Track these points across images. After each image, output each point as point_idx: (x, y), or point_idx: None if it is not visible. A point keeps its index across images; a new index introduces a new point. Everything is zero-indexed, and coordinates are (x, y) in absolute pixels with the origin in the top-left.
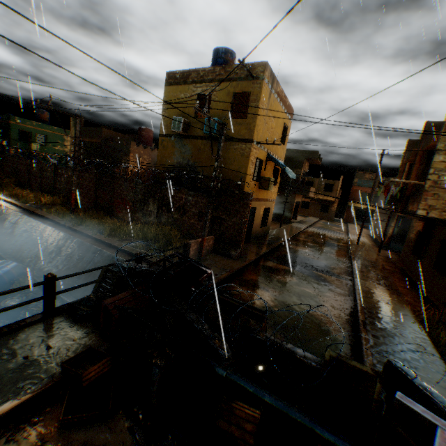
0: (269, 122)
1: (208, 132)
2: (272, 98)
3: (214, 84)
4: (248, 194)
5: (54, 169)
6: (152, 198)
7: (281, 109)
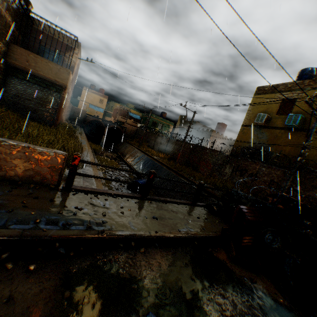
0: None
1: (288, 124)
2: None
3: (300, 91)
4: None
5: (168, 140)
6: (229, 164)
7: None
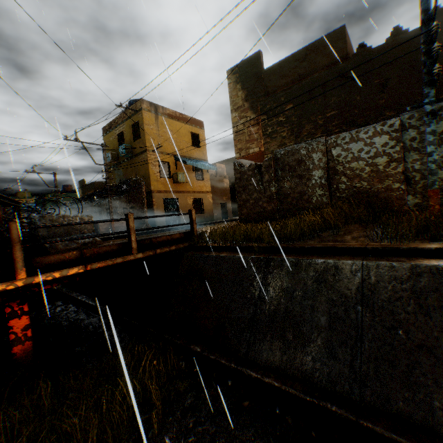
0: (165, 135)
1: (122, 155)
2: (162, 119)
3: (123, 124)
4: (140, 184)
5: None
6: (103, 211)
7: (181, 124)
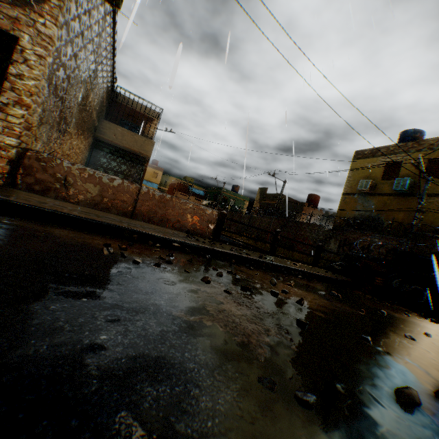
0: None
1: (397, 189)
2: None
3: (405, 154)
4: None
5: (249, 217)
6: (334, 239)
7: None
